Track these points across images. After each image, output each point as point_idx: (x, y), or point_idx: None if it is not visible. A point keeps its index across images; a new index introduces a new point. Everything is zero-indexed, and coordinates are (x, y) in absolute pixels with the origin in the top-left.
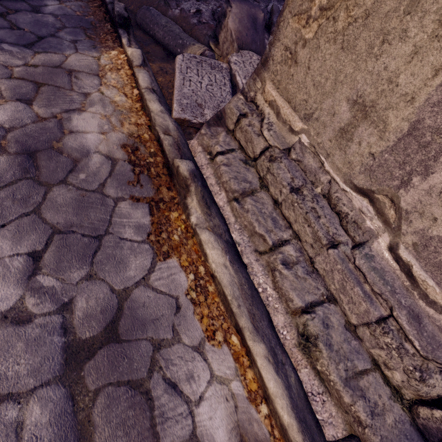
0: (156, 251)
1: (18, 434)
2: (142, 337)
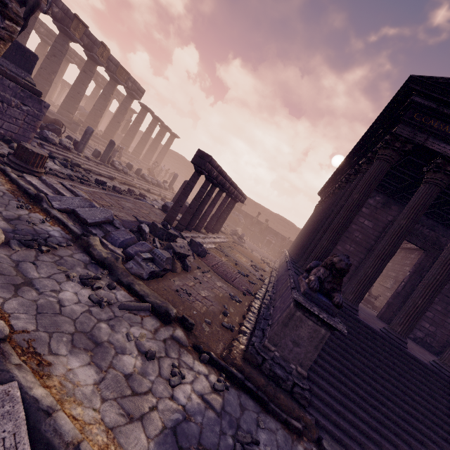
0: (2, 311)
1: (38, 272)
2: (2, 284)
